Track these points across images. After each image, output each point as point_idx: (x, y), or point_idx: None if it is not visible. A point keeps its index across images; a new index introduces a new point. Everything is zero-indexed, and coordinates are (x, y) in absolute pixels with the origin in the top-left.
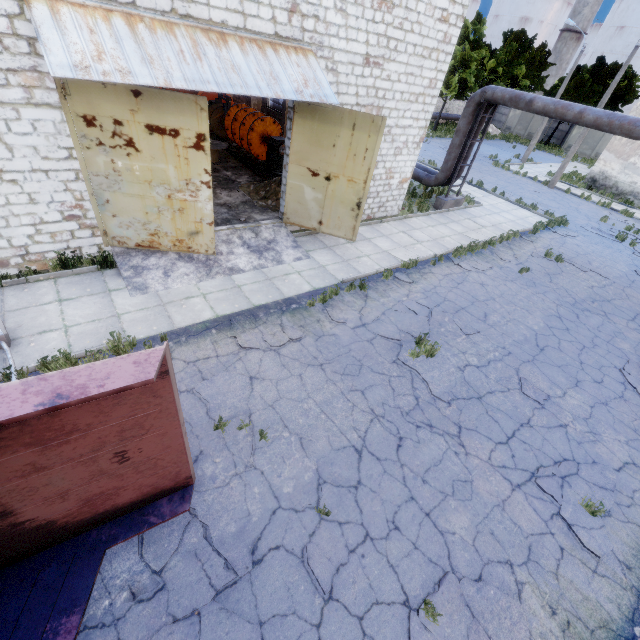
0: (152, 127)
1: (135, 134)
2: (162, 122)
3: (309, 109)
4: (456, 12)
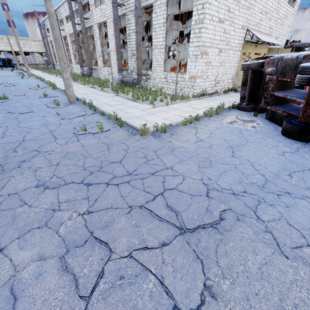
0: (255, 53)
1: (251, 55)
2: (258, 52)
3: (269, 50)
4: (290, 25)
